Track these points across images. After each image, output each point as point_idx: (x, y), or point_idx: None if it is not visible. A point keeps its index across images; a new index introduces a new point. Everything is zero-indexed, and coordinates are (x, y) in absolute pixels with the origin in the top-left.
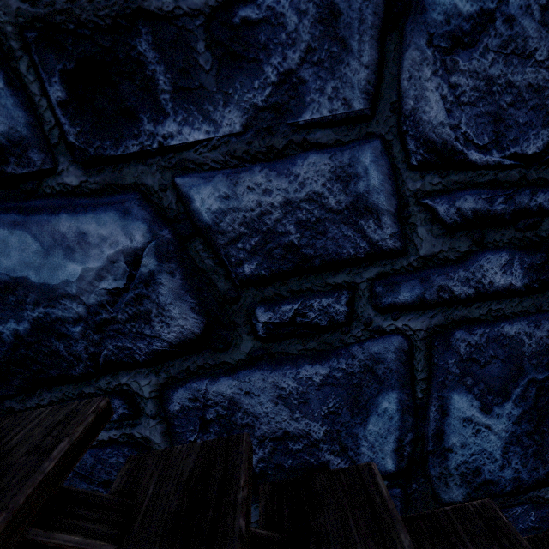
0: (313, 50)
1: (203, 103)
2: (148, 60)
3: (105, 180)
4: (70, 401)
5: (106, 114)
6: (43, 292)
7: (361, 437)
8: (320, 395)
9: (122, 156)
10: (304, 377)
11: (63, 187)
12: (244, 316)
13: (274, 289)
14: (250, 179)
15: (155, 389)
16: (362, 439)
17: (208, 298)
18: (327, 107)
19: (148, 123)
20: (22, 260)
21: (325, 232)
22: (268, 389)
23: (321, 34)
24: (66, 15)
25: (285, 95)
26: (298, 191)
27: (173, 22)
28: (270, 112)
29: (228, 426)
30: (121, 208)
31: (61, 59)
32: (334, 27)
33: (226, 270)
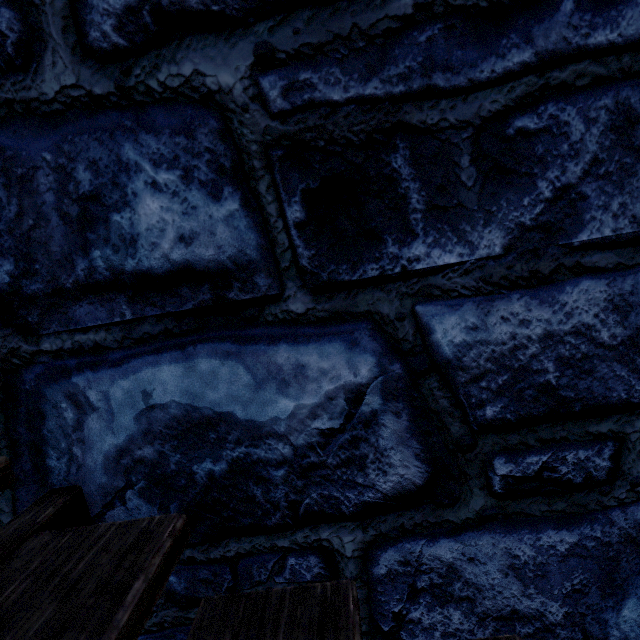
0: (600, 161)
1: (460, 222)
2: (402, 177)
3: (335, 307)
4: (259, 555)
5: (346, 235)
6: (247, 430)
7: (612, 624)
8: (563, 568)
9: (357, 281)
10: (546, 545)
11: (286, 314)
12: (478, 466)
13: (519, 436)
14: (504, 308)
15: (360, 547)
16: (613, 627)
17: (436, 444)
18: (610, 226)
19: (393, 245)
20: (230, 393)
21: (592, 370)
22: (498, 555)
23: (611, 144)
24: (317, 131)
25: (559, 213)
26: (562, 322)
27: (436, 135)
28: (539, 232)
29: (442, 598)
30: (348, 339)
31: (305, 178)
32: (629, 135)
33: (462, 412)
